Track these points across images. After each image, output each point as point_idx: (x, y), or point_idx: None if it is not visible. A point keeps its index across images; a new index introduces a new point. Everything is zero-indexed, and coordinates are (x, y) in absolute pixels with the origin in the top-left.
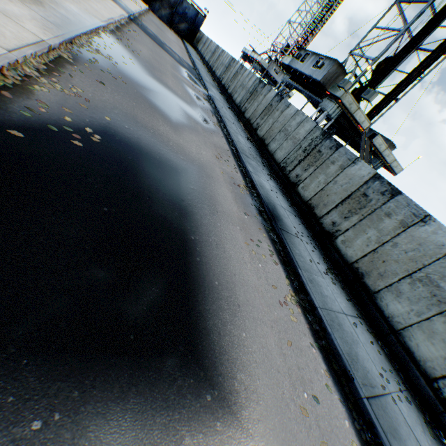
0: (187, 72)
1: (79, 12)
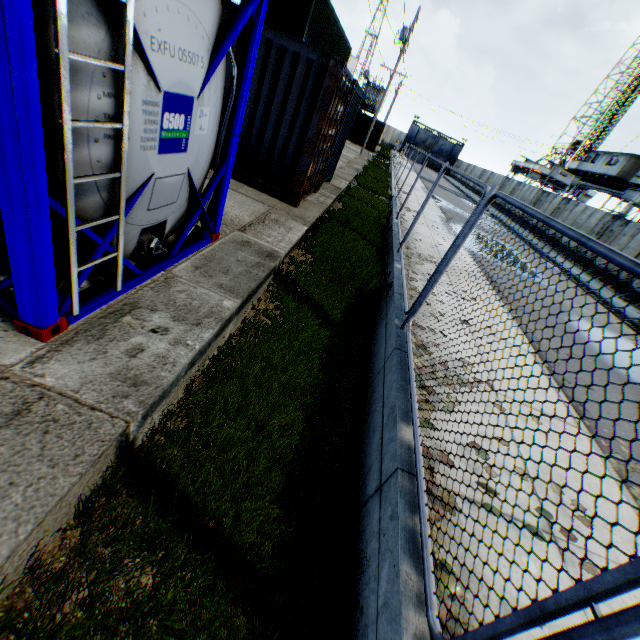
0: (465, 200)
1: (418, 185)
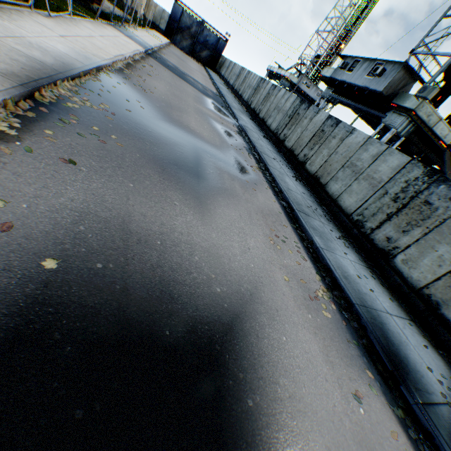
0: (213, 101)
1: (69, 52)
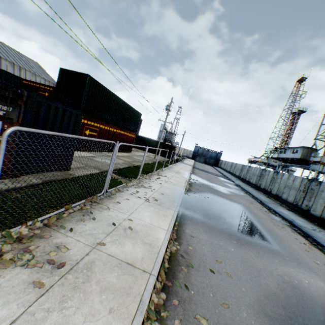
0: (221, 177)
1: (184, 171)
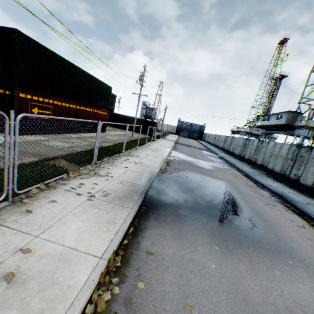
0: (205, 151)
1: (164, 148)
